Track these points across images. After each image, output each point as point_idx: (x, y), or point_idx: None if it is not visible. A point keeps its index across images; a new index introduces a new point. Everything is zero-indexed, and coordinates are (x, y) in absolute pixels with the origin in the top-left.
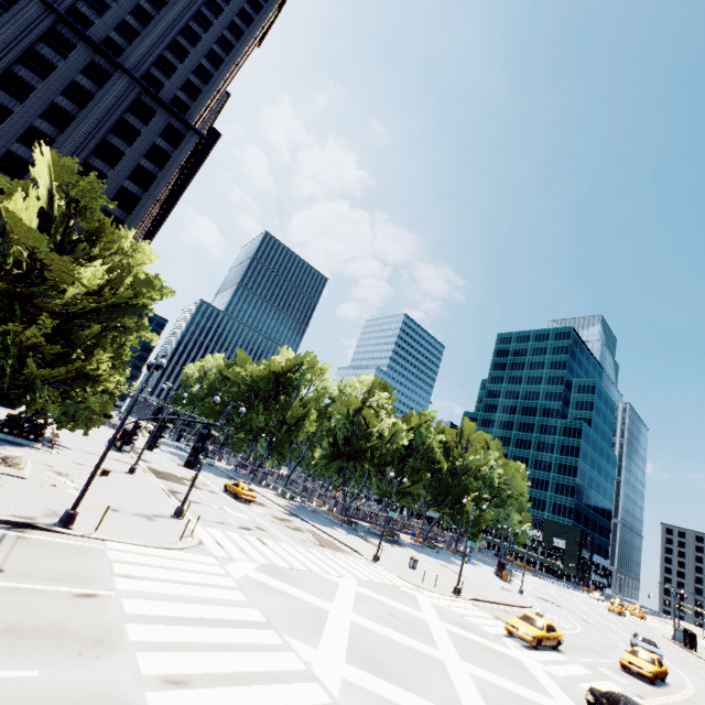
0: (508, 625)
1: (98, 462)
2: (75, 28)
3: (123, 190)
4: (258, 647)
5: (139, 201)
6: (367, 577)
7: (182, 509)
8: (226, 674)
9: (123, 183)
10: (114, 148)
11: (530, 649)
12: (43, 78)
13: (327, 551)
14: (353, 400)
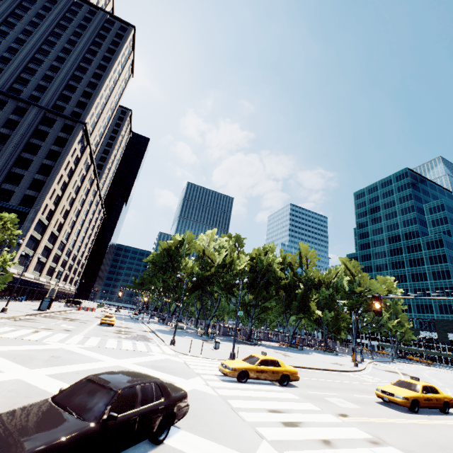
0: (220, 364)
1: None
2: (4, 93)
3: (44, 165)
4: None
5: (54, 168)
6: (116, 347)
7: None
8: None
9: (43, 161)
10: (35, 145)
11: (231, 382)
12: None
13: (119, 339)
14: (198, 247)
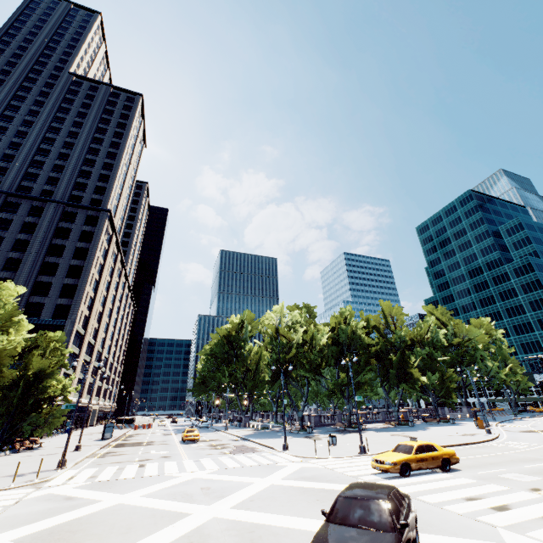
0: (372, 461)
1: None
2: (16, 195)
3: (72, 266)
4: None
5: (83, 268)
6: (239, 465)
7: (62, 460)
8: None
9: (70, 262)
10: (58, 246)
11: (395, 478)
12: (7, 230)
13: (227, 456)
14: (269, 328)
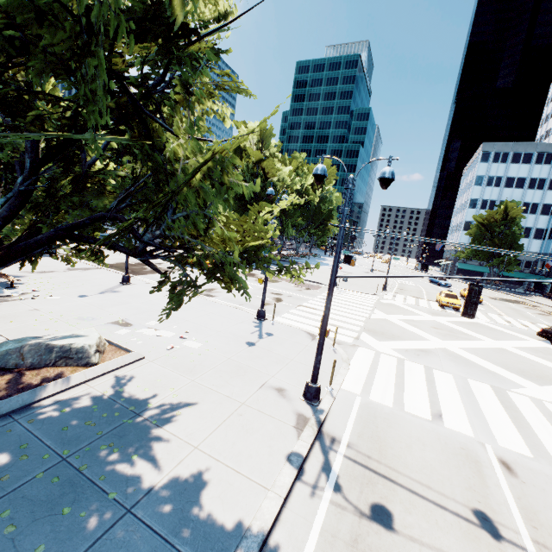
0: (444, 303)
1: (324, 326)
2: None
3: None
4: (545, 413)
5: None
6: (369, 304)
7: (265, 311)
8: None
9: None
10: None
11: (458, 311)
12: None
13: (319, 292)
14: (252, 152)
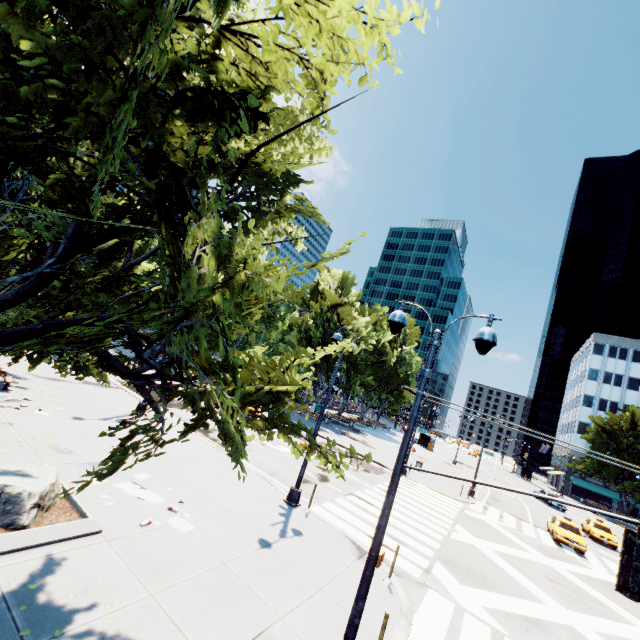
0: (560, 536)
1: (376, 547)
2: None
3: None
4: None
5: None
6: (449, 513)
7: (299, 492)
8: None
9: None
10: None
11: (582, 556)
12: None
13: (381, 479)
14: (329, 297)
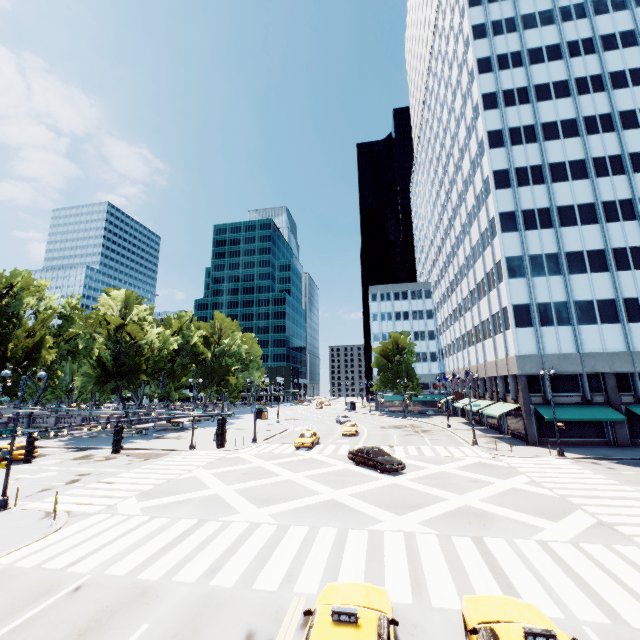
0: (296, 444)
1: None
2: None
3: None
4: (217, 532)
5: None
6: (204, 462)
7: (6, 499)
8: (225, 552)
9: None
10: None
11: (310, 450)
12: None
13: (156, 461)
14: (112, 320)
